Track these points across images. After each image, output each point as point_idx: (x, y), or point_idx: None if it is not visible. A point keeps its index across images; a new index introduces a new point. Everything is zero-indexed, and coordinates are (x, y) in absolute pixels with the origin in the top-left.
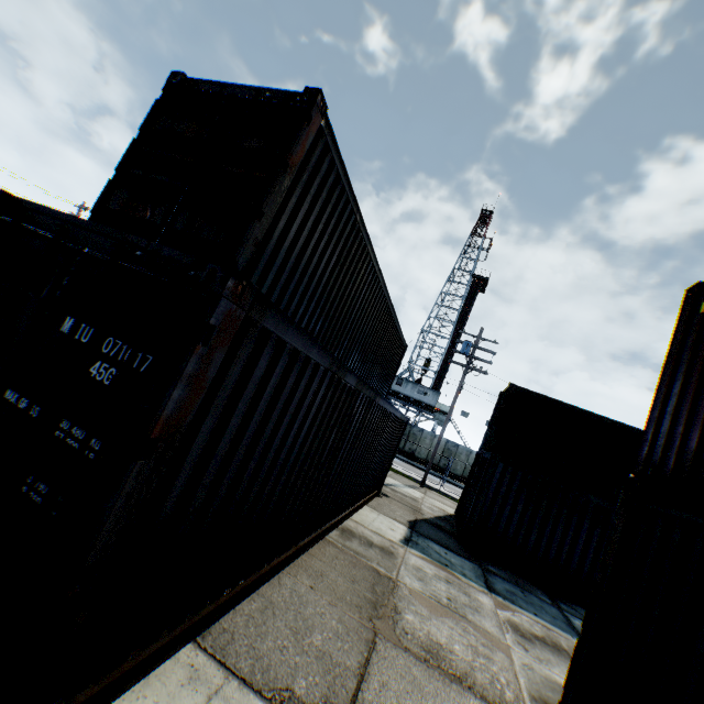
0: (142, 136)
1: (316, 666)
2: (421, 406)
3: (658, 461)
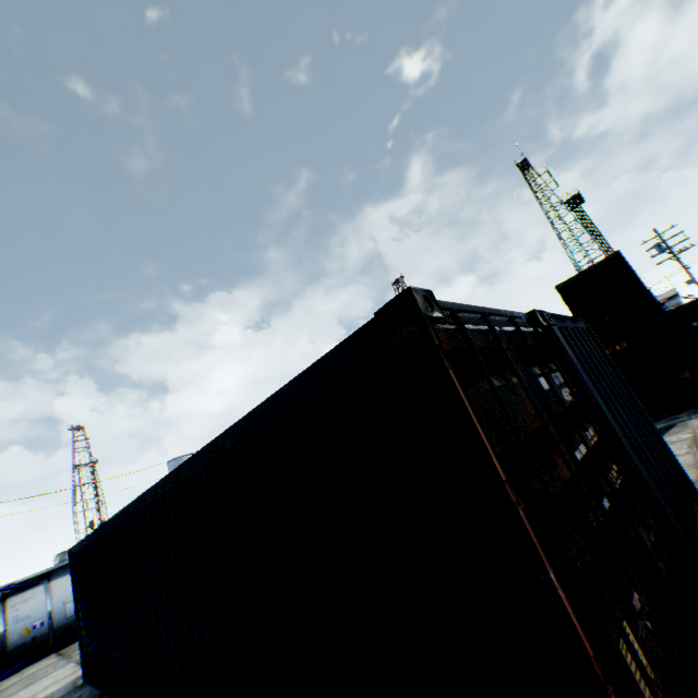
0: (569, 307)
1: None
2: None
3: None
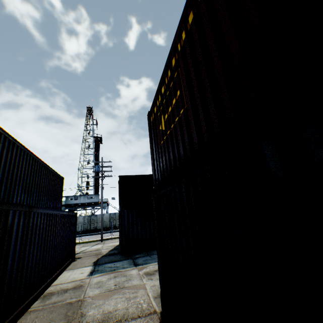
0: None
1: None
2: (92, 204)
3: (157, 177)
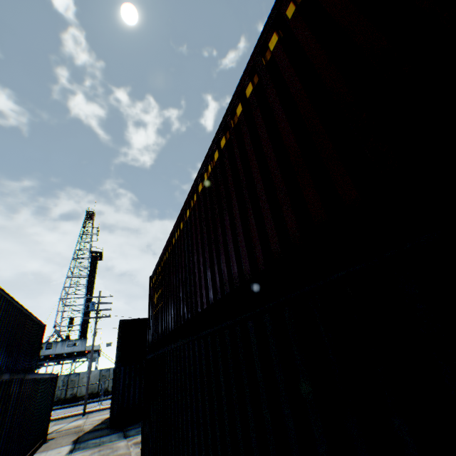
0: None
1: None
2: (75, 355)
3: (150, 340)
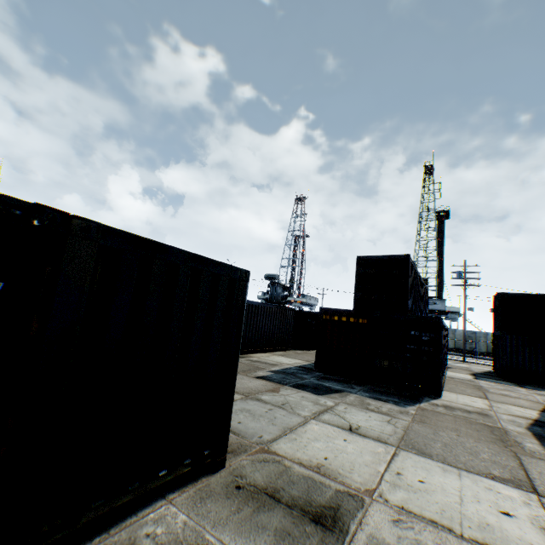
0: (357, 276)
1: (472, 394)
2: (434, 312)
3: None
